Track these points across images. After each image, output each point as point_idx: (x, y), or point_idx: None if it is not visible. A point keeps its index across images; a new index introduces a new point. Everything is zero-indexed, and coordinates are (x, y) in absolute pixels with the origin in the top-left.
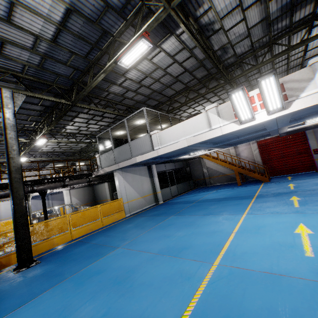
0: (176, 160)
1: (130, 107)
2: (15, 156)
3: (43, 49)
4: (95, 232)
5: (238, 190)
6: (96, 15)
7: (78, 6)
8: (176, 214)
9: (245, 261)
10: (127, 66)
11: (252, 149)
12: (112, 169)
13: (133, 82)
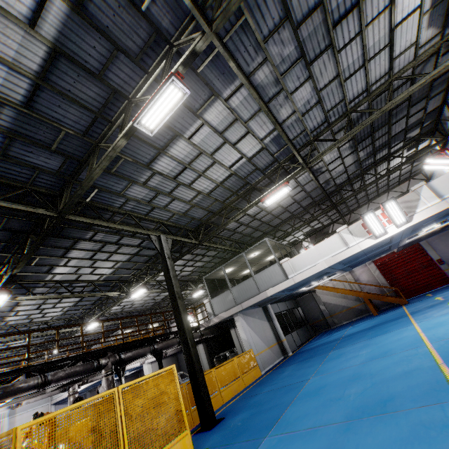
0: (288, 296)
1: (236, 241)
2: (179, 296)
3: (196, 200)
4: (244, 391)
5: (381, 317)
6: (246, 174)
7: (238, 171)
8: (333, 349)
9: (448, 335)
10: (267, 205)
11: (370, 270)
12: (232, 313)
13: (249, 216)
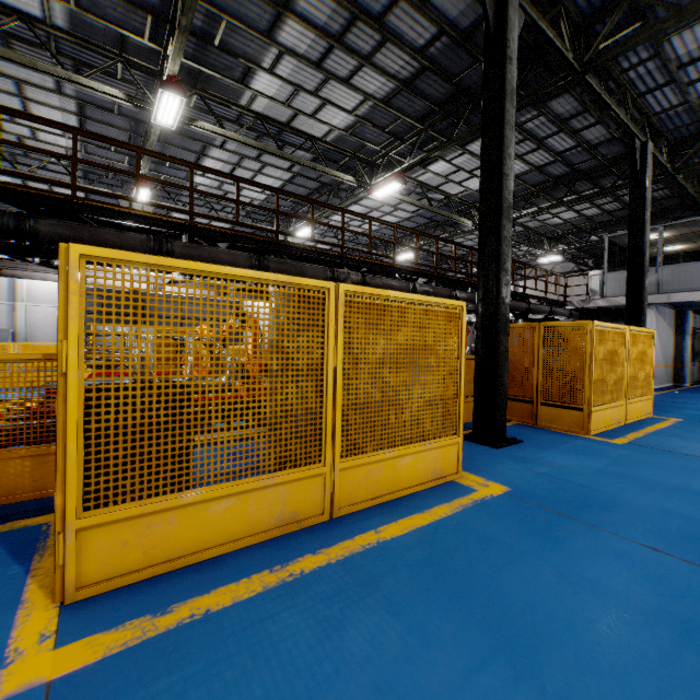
0: None
1: None
2: (646, 251)
3: None
4: None
5: None
6: None
7: None
8: None
9: None
10: None
11: None
12: None
13: None
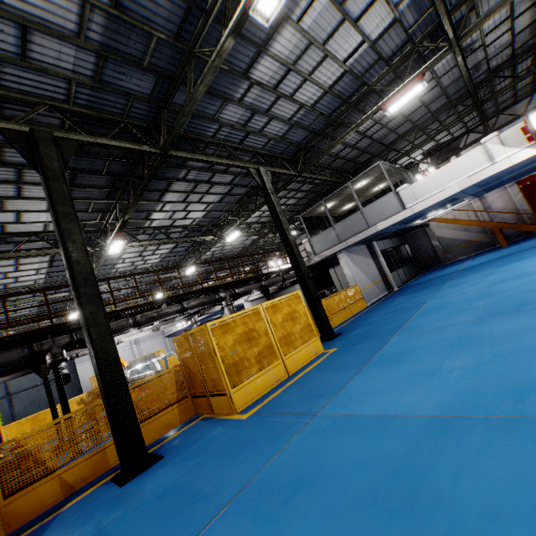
0: (396, 232)
1: (337, 170)
2: (289, 233)
3: (297, 118)
4: (353, 317)
5: (512, 248)
6: (364, 70)
7: (354, 66)
8: (451, 280)
9: None
10: (389, 114)
11: (509, 195)
12: (335, 251)
13: (358, 134)
